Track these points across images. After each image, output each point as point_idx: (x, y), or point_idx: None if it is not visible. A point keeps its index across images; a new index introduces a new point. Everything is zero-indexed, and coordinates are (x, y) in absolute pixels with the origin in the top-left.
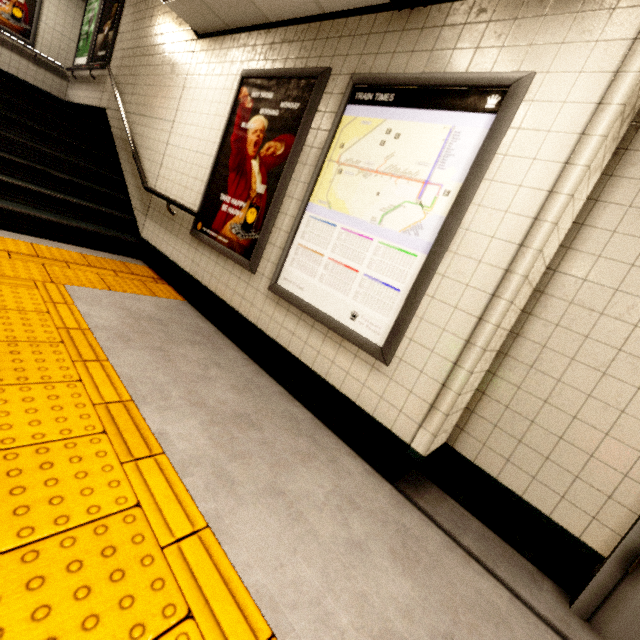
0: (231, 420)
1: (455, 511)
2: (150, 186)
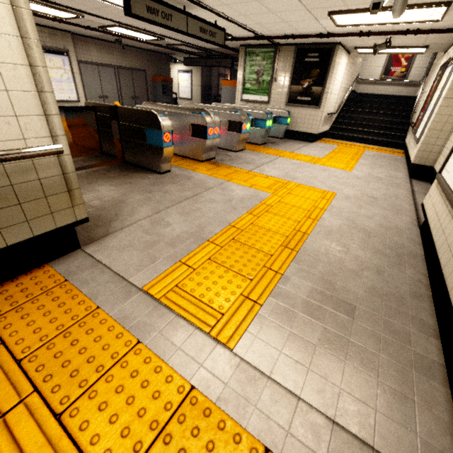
0: (377, 164)
1: (425, 185)
2: (413, 120)
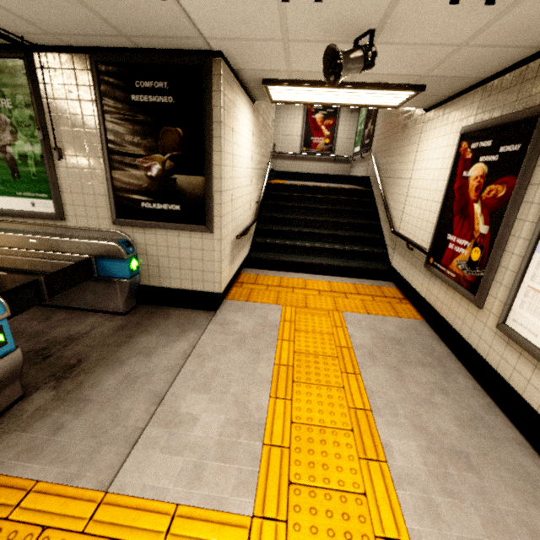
0: (448, 453)
1: None
2: (396, 228)
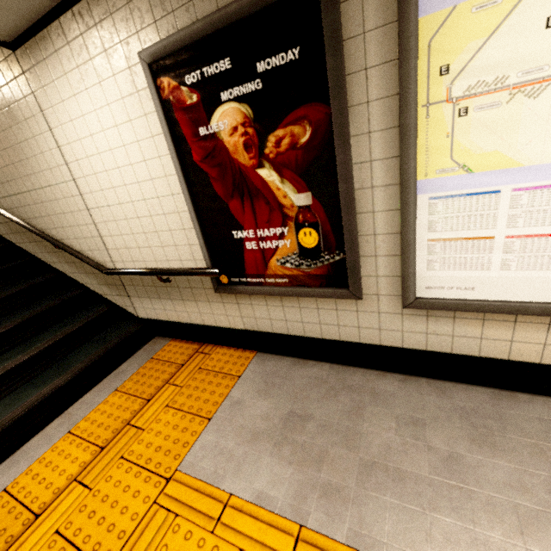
0: None
1: None
2: (105, 265)
